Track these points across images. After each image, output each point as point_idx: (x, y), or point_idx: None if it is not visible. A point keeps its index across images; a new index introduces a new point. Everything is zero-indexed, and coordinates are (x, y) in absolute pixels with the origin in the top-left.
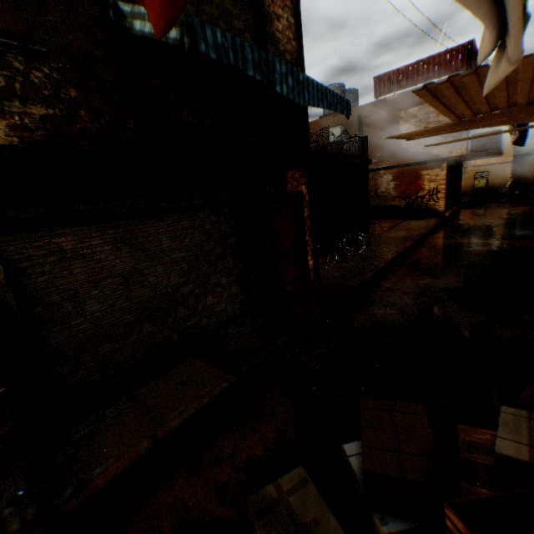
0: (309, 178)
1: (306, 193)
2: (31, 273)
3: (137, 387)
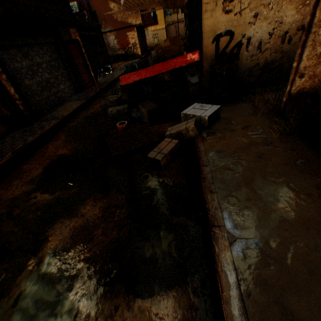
0: (79, 33)
1: (80, 41)
2: (6, 66)
3: (55, 110)
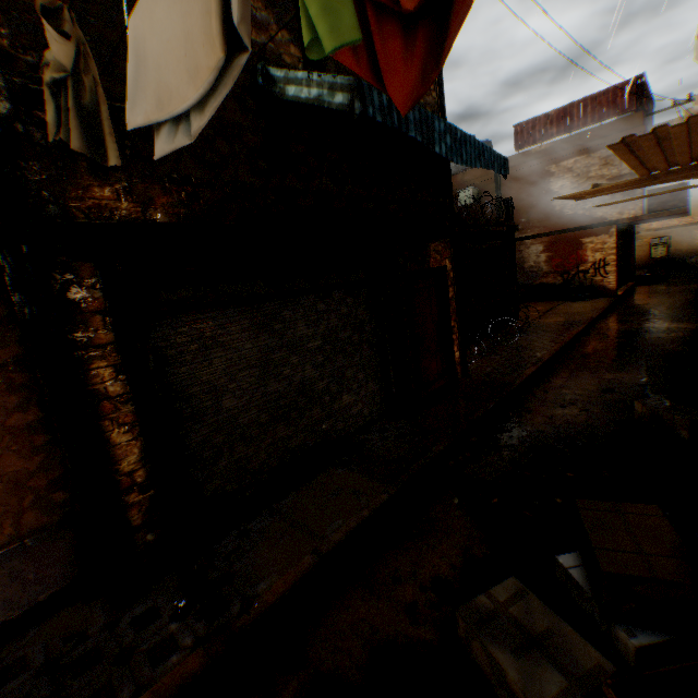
0: (453, 250)
1: (450, 269)
2: (173, 362)
3: (276, 500)
